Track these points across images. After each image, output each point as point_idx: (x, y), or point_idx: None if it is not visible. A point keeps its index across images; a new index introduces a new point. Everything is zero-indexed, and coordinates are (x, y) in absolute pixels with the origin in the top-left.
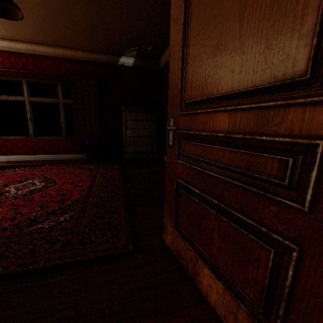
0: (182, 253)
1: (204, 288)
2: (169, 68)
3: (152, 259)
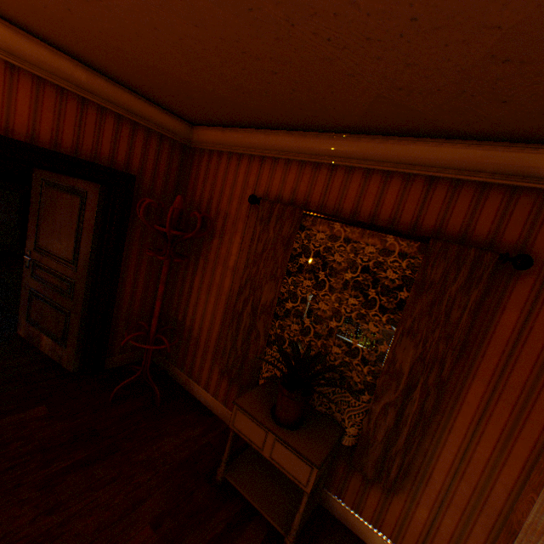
0: (33, 335)
1: (44, 347)
2: (30, 218)
3: (6, 342)
